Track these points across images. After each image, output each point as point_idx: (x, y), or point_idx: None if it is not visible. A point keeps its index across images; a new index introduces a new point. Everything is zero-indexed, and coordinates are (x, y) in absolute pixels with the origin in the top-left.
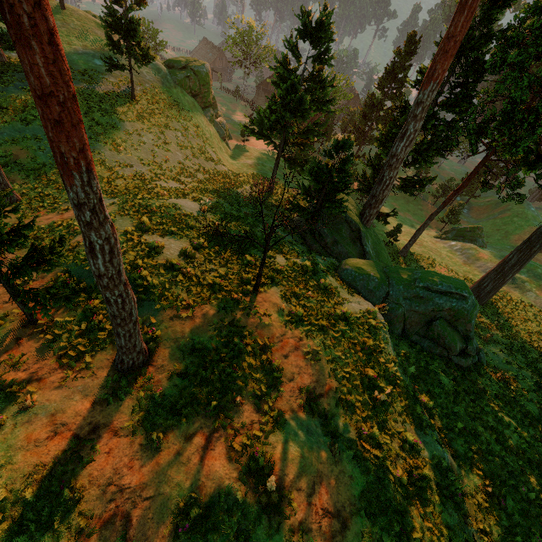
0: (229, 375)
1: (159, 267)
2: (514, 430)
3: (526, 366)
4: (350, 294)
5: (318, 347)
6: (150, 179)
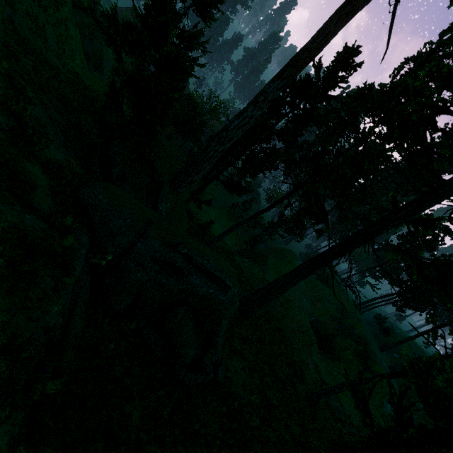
0: None
1: None
2: None
3: (259, 392)
4: (63, 214)
5: None
6: None
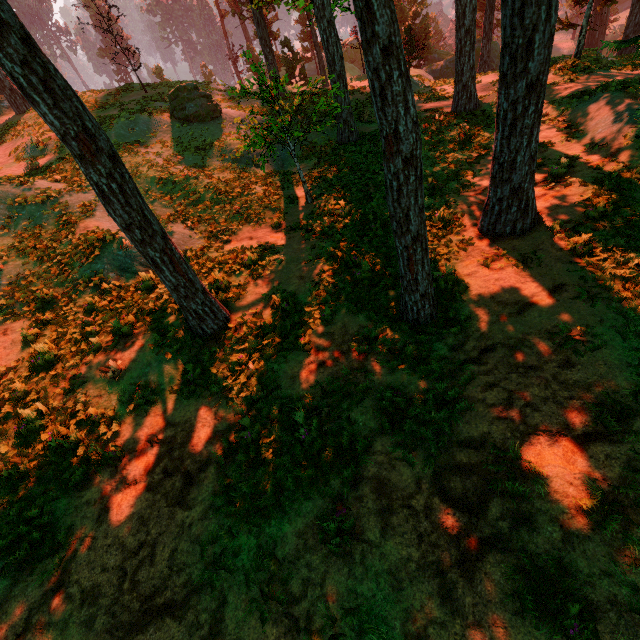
0: None
1: None
2: None
3: None
4: None
5: None
6: None
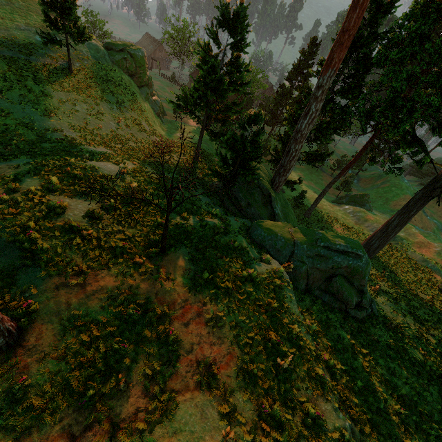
0: (117, 352)
1: (55, 229)
2: (405, 381)
3: (409, 313)
4: (259, 253)
5: (222, 312)
6: (78, 144)
